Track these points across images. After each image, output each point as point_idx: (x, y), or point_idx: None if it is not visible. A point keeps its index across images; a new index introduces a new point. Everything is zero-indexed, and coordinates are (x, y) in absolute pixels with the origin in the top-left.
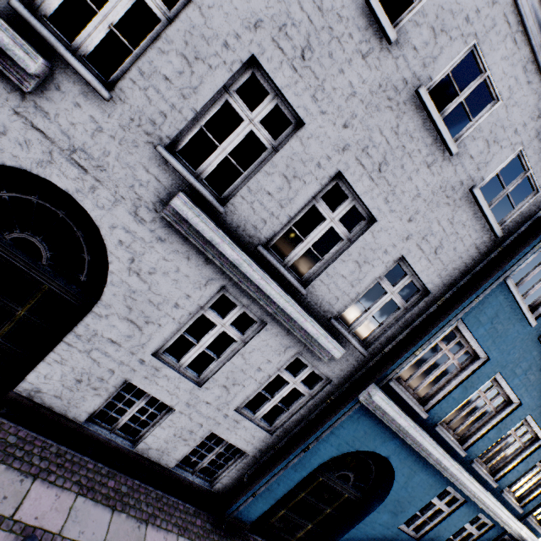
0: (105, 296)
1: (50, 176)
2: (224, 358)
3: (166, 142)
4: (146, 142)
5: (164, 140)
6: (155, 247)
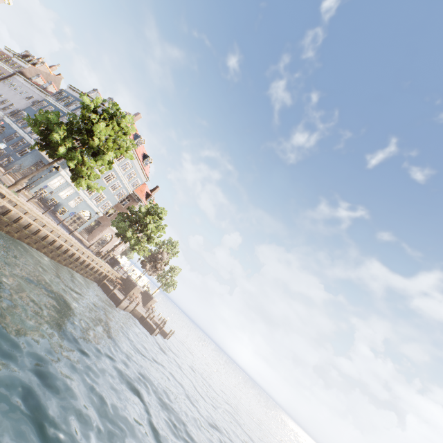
0: None
1: None
2: None
3: None
4: None
5: None
6: None
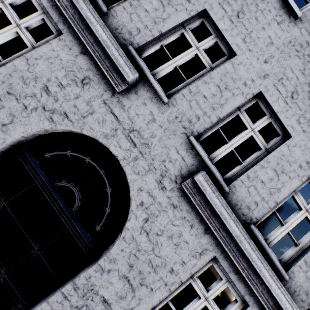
0: (114, 250)
1: (109, 145)
2: None
3: (195, 134)
4: (182, 132)
5: (194, 133)
6: (168, 211)
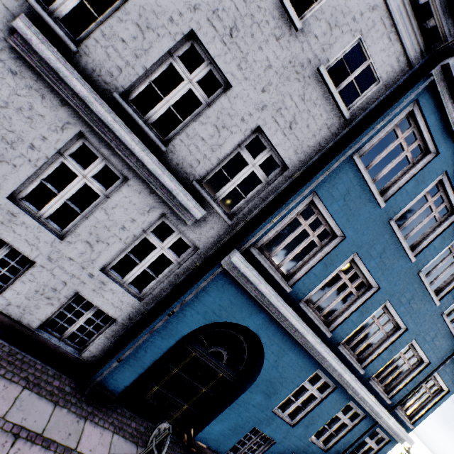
0: None
1: None
2: (87, 213)
3: None
4: None
5: None
6: (7, 79)
